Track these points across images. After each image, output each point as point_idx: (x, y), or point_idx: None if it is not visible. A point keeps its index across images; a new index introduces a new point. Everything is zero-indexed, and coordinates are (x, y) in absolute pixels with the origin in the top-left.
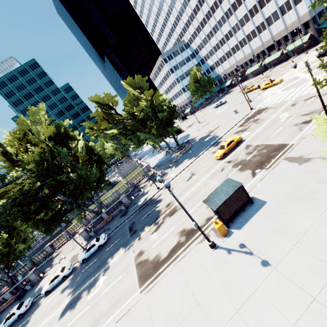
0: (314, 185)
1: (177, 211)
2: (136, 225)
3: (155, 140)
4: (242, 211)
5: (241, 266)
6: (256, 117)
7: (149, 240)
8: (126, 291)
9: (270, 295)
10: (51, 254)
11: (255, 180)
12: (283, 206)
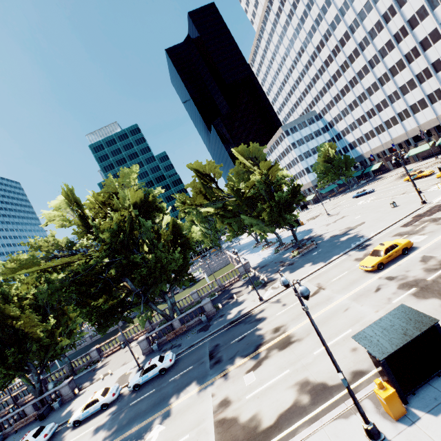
0: None
1: (292, 343)
2: (221, 351)
3: (264, 228)
4: (436, 376)
5: None
6: (436, 214)
7: (241, 383)
8: None
9: None
10: (95, 363)
11: None
12: None
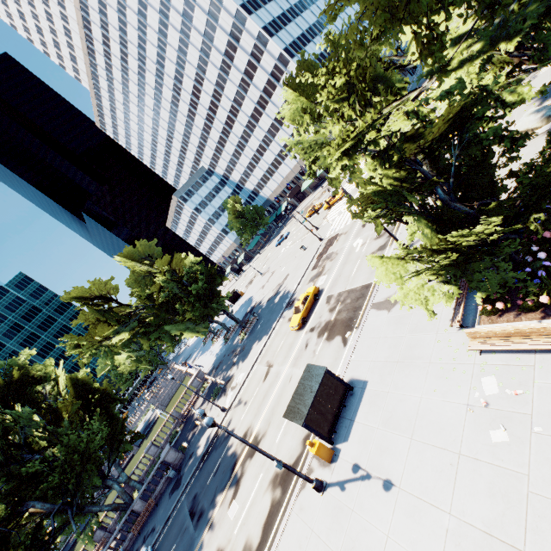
0: (410, 337)
1: (259, 443)
2: (201, 500)
3: (197, 328)
4: (344, 407)
5: (362, 506)
6: (329, 250)
7: (227, 521)
8: None
9: (404, 537)
10: None
11: (348, 350)
12: (386, 380)
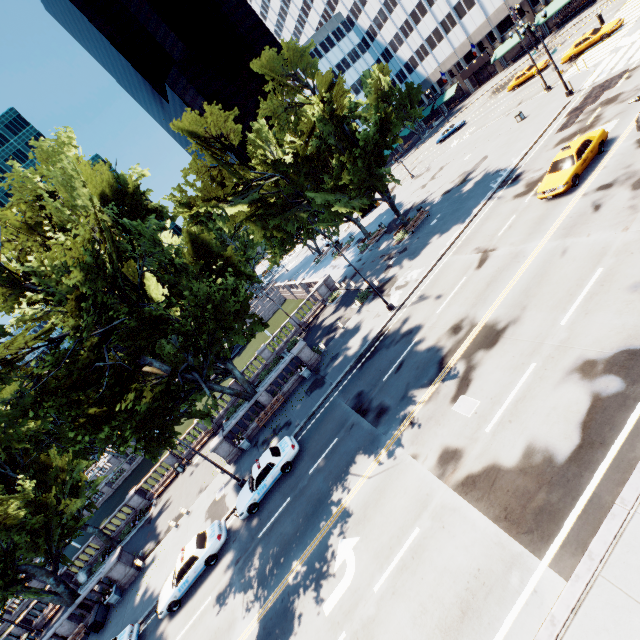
0: None
1: (504, 331)
2: (375, 397)
3: (351, 203)
4: None
5: None
6: (605, 96)
7: (456, 418)
8: (478, 573)
9: None
10: (144, 512)
11: None
12: None
